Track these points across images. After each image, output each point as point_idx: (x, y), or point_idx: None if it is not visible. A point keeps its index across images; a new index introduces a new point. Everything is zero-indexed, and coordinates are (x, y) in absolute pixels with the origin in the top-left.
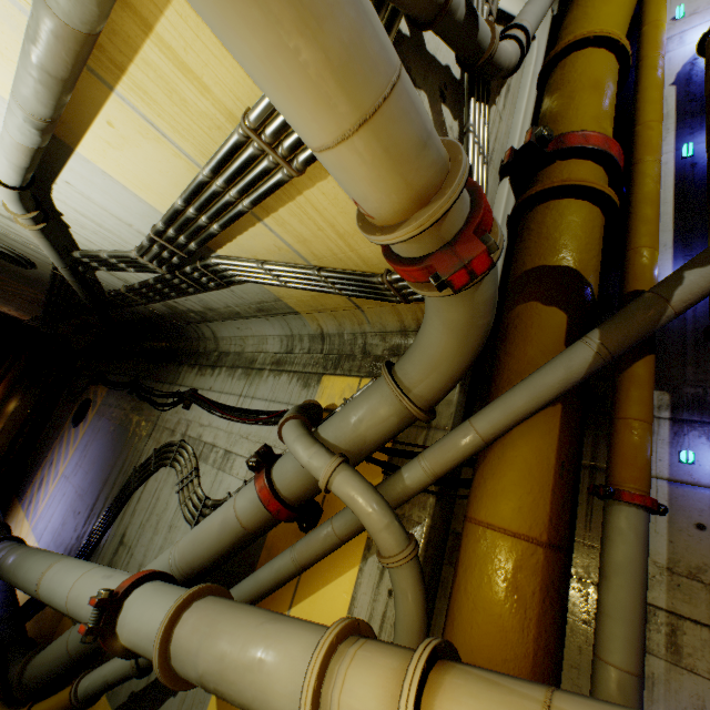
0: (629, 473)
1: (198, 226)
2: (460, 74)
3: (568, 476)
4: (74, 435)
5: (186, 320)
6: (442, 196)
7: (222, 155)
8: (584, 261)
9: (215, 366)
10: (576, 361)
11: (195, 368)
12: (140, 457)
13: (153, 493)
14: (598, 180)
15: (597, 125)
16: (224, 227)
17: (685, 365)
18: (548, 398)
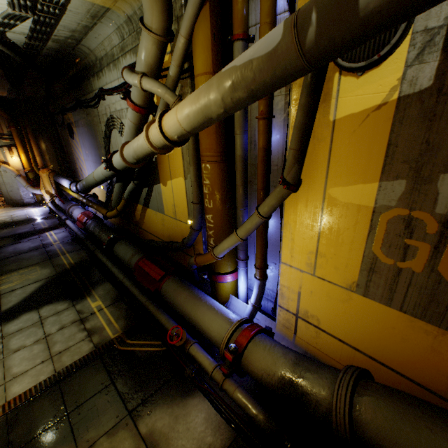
0: (236, 26)
1: None
2: None
3: (218, 40)
4: (76, 143)
5: (71, 47)
6: None
7: None
8: None
9: (102, 70)
10: None
11: (95, 77)
12: (103, 134)
13: (115, 143)
14: None
15: None
16: None
17: None
18: (199, 2)
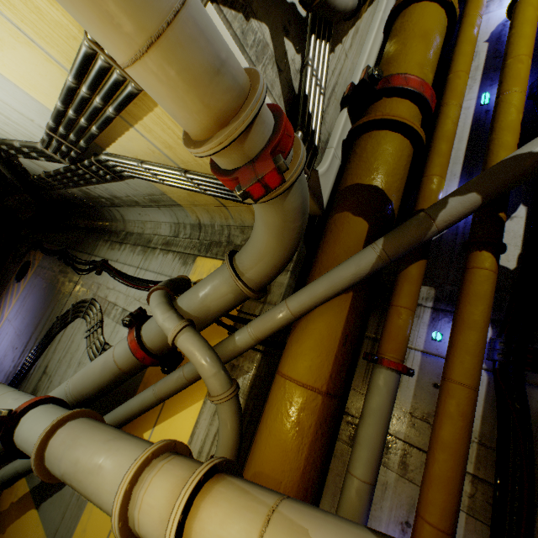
0: (391, 346)
1: (80, 126)
2: (307, 12)
3: (350, 345)
4: (17, 289)
5: (100, 204)
6: (237, 119)
7: (78, 64)
8: (389, 182)
9: (122, 243)
10: (364, 261)
11: (108, 243)
12: (62, 309)
13: (70, 337)
14: (412, 117)
15: (419, 70)
16: (101, 129)
17: (449, 269)
18: (342, 288)
